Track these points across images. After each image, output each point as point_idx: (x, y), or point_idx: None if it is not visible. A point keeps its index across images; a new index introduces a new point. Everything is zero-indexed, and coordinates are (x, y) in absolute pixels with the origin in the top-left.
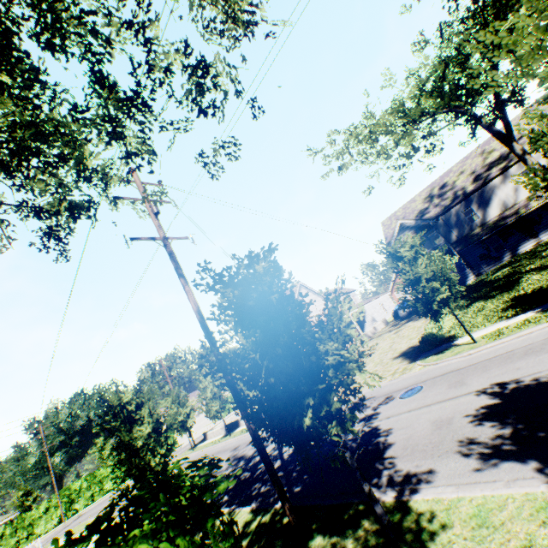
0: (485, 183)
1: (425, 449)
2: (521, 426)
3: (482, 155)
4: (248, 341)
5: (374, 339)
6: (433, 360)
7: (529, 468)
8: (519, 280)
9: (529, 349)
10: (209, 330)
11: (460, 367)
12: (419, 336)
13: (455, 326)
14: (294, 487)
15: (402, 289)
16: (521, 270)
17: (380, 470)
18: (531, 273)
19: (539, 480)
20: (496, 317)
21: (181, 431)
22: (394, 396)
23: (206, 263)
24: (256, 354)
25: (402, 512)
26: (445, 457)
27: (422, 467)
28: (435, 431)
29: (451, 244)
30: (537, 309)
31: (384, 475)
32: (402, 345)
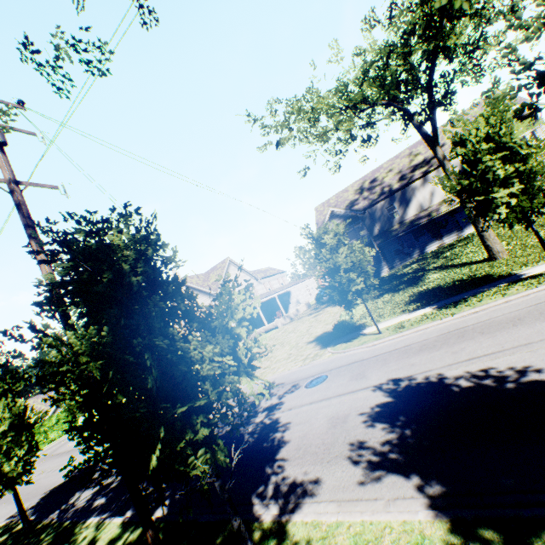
0: (408, 184)
1: (317, 452)
2: (408, 431)
3: (410, 157)
4: (86, 342)
5: (295, 321)
6: (342, 349)
7: (410, 485)
8: (423, 277)
9: (424, 345)
10: (67, 315)
11: (364, 358)
12: (335, 322)
13: (366, 315)
14: (178, 491)
15: (322, 277)
16: (426, 267)
17: (269, 475)
18: (433, 271)
19: (418, 502)
20: (400, 309)
21: (79, 412)
22: (301, 384)
23: (49, 222)
24: (98, 361)
25: (278, 539)
26: (334, 464)
27: (310, 475)
28: (330, 429)
29: (373, 237)
30: (434, 305)
31: (272, 482)
32: (318, 330)
